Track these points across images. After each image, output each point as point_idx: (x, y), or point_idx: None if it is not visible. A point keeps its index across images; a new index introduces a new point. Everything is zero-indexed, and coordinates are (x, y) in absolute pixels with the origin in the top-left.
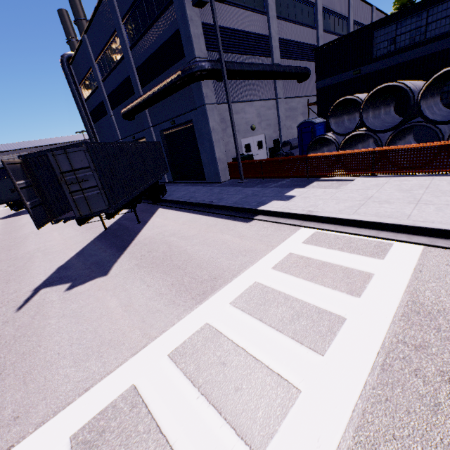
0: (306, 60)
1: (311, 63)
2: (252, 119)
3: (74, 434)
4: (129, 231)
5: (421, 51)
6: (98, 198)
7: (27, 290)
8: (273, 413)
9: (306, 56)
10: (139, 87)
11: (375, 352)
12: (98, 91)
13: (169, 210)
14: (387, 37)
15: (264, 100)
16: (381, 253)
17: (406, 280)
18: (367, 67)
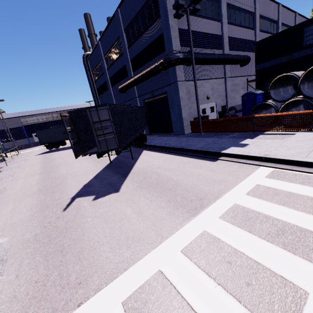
0: (247, 51)
1: (250, 53)
2: (208, 91)
3: (124, 301)
4: (126, 164)
5: None
6: (112, 140)
7: (67, 198)
8: (289, 308)
9: (247, 48)
10: (131, 72)
11: None
12: (103, 75)
13: (151, 152)
14: None
15: (216, 79)
16: None
17: None
18: (298, 53)
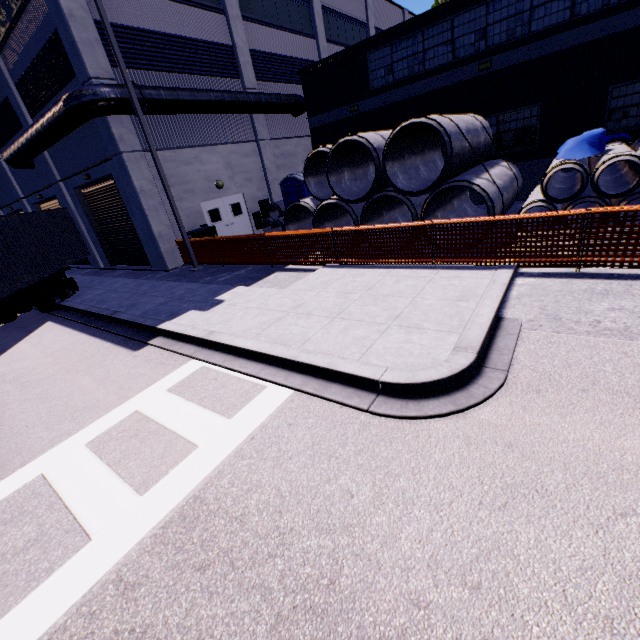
0: None
1: None
2: (217, 171)
3: None
4: None
5: (422, 87)
6: None
7: None
8: None
9: None
10: (26, 116)
11: (69, 606)
12: None
13: (58, 326)
14: (383, 63)
15: (236, 143)
16: (239, 406)
17: (223, 457)
18: (365, 103)
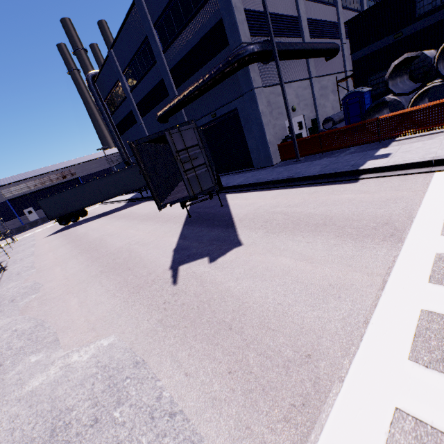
0: (330, 38)
1: (334, 41)
2: (292, 100)
3: (410, 356)
4: (216, 214)
5: None
6: (206, 176)
7: (163, 270)
8: None
9: (330, 34)
10: (174, 88)
11: None
12: (125, 102)
13: (241, 193)
14: None
15: (300, 81)
16: None
17: None
18: (410, 28)
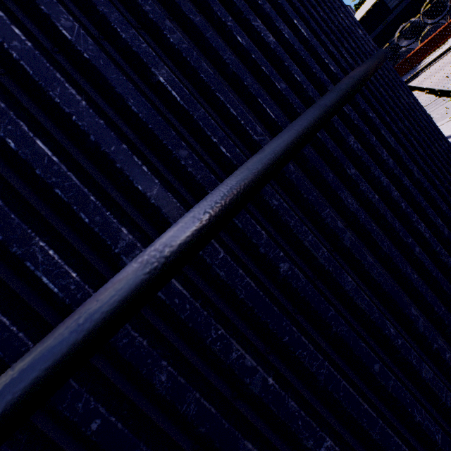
0: None
1: None
2: None
3: None
4: None
5: None
6: None
7: None
8: None
9: None
10: None
11: None
12: None
13: None
14: None
15: None
16: None
17: None
18: (390, 17)
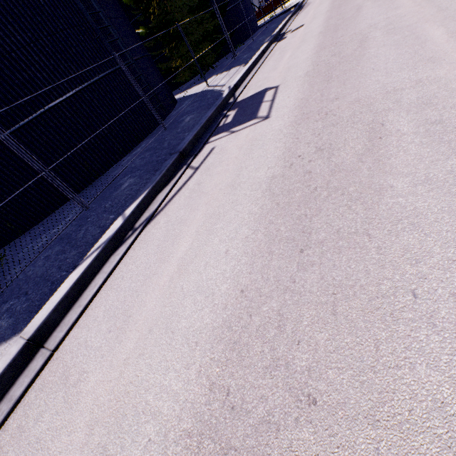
0: None
1: None
2: None
3: None
4: None
5: None
6: None
7: None
8: None
9: None
10: None
11: None
12: None
13: None
14: None
15: None
16: None
17: None
18: None
